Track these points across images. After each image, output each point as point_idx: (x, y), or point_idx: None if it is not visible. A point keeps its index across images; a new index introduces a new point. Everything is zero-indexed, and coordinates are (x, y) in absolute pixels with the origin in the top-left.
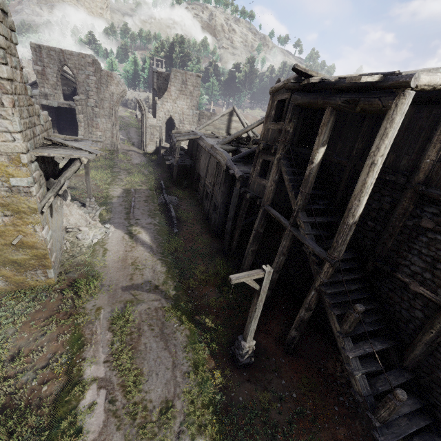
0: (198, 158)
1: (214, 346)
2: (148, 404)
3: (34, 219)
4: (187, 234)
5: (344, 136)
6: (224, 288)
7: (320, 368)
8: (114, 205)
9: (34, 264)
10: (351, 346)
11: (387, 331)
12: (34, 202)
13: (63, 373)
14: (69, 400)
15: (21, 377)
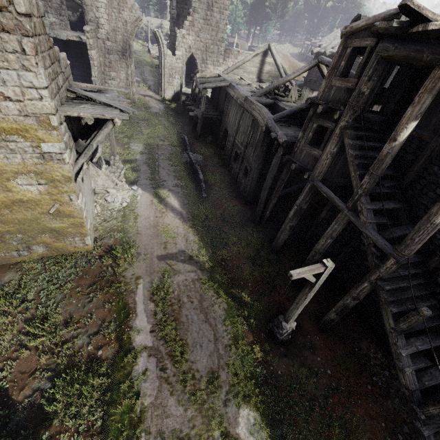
0: (225, 110)
1: (252, 321)
2: (196, 374)
3: (68, 188)
4: (215, 200)
5: (435, 102)
6: (257, 261)
7: (354, 348)
8: (138, 163)
9: (72, 232)
10: (404, 343)
11: (439, 327)
12: (67, 170)
13: (114, 339)
14: (124, 365)
15: (77, 341)
